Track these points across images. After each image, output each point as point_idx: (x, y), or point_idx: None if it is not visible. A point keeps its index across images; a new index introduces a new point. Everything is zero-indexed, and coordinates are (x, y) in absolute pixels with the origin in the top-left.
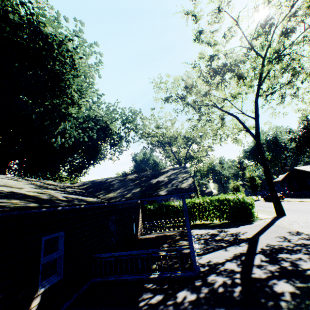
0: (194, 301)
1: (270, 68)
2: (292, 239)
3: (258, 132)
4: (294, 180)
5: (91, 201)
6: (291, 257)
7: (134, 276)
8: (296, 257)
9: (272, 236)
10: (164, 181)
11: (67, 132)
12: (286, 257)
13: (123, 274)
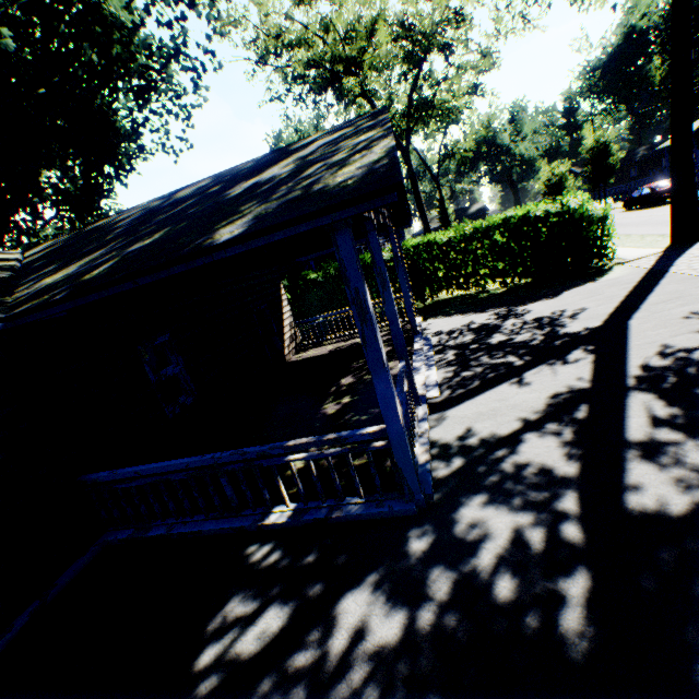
0: (392, 659)
1: None
2: None
3: None
4: None
5: None
6: None
7: (220, 519)
8: None
9: (675, 316)
10: (273, 181)
11: None
12: None
13: (189, 516)
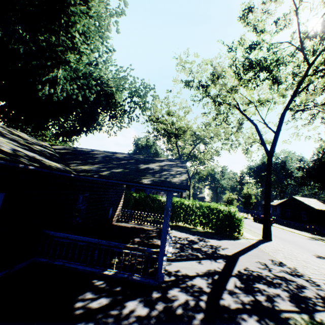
0: (143, 318)
1: (313, 79)
2: (273, 269)
3: (273, 149)
4: (288, 209)
5: (50, 165)
6: (268, 291)
7: (85, 266)
8: (274, 292)
9: (253, 260)
10: (154, 170)
11: (58, 83)
12: (263, 289)
13: (74, 261)
